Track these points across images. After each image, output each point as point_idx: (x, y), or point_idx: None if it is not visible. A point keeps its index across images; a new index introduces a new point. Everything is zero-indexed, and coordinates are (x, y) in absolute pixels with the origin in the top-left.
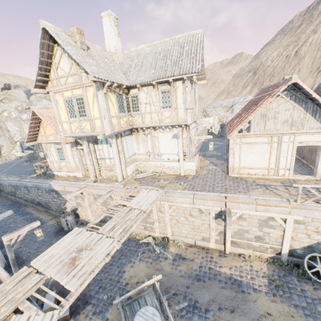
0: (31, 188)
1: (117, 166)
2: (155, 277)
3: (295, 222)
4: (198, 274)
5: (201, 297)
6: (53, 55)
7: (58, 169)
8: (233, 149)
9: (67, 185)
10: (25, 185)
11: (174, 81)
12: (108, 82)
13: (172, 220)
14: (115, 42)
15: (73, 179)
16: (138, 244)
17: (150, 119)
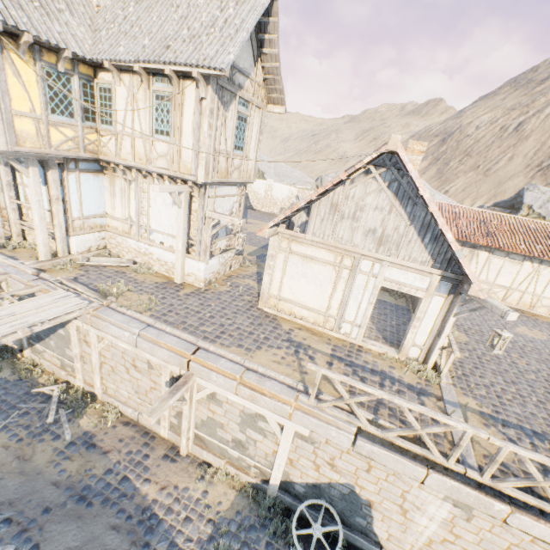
0: None
1: (37, 228)
2: None
3: (300, 436)
4: (92, 487)
5: (56, 539)
6: None
7: None
8: (274, 259)
9: None
10: None
11: (181, 76)
12: None
13: (106, 366)
14: None
15: None
16: (29, 394)
17: (131, 149)
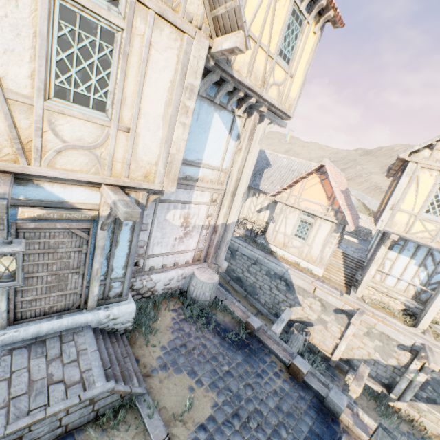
0: (240, 256)
1: (434, 307)
2: None
3: None
4: None
5: None
6: None
7: (280, 244)
8: None
9: (323, 288)
10: (236, 248)
11: None
12: None
13: None
14: None
15: (312, 275)
16: None
17: None
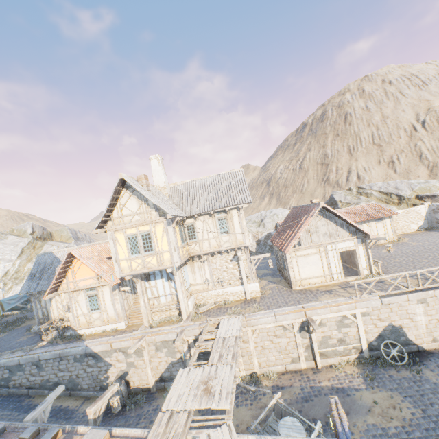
0: (46, 362)
1: (181, 301)
2: (276, 395)
3: (362, 315)
4: (304, 396)
5: (317, 413)
6: (119, 197)
7: (85, 325)
8: (292, 263)
9: (116, 339)
10: (38, 358)
11: (229, 209)
12: (179, 217)
13: (257, 349)
14: (164, 178)
15: (115, 333)
16: None
17: (209, 245)
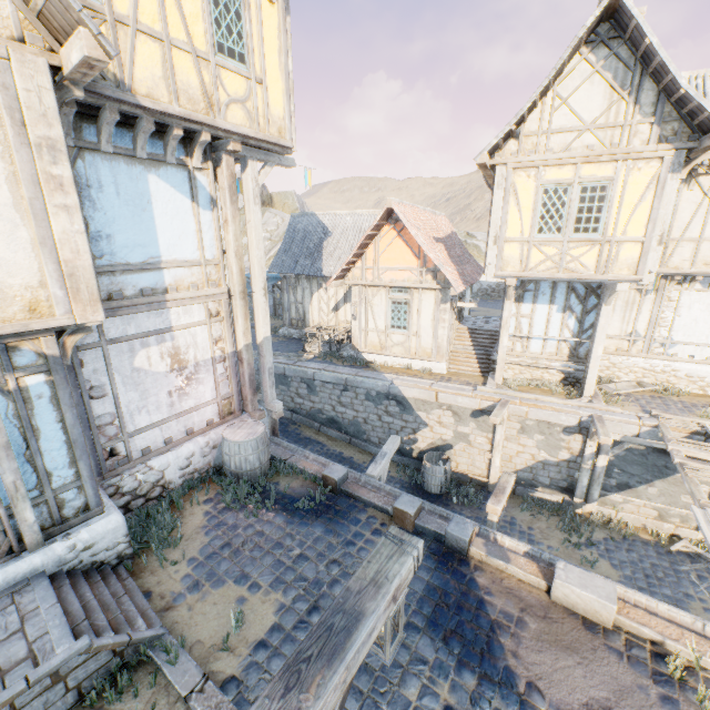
0: (322, 386)
1: (594, 360)
2: None
3: None
4: None
5: None
6: (559, 76)
7: (376, 348)
8: None
9: (447, 389)
10: (312, 376)
11: None
12: None
13: None
14: None
15: (431, 377)
16: (663, 553)
17: (691, 255)
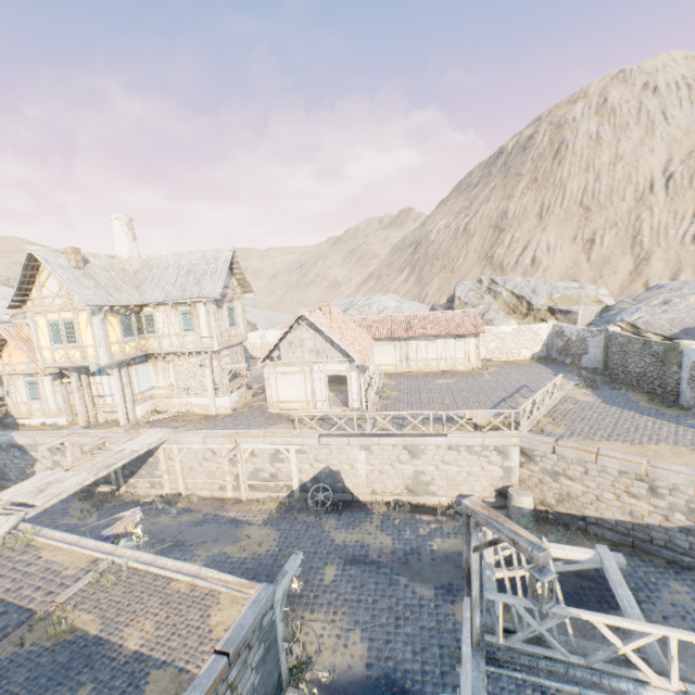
0: None
1: (119, 405)
2: (133, 509)
3: (299, 452)
4: (200, 521)
5: (192, 536)
6: (39, 274)
7: (27, 414)
8: (269, 380)
9: (41, 435)
10: None
11: (195, 302)
12: (107, 307)
13: (185, 469)
14: (128, 248)
15: (51, 428)
16: (138, 505)
17: (170, 343)
